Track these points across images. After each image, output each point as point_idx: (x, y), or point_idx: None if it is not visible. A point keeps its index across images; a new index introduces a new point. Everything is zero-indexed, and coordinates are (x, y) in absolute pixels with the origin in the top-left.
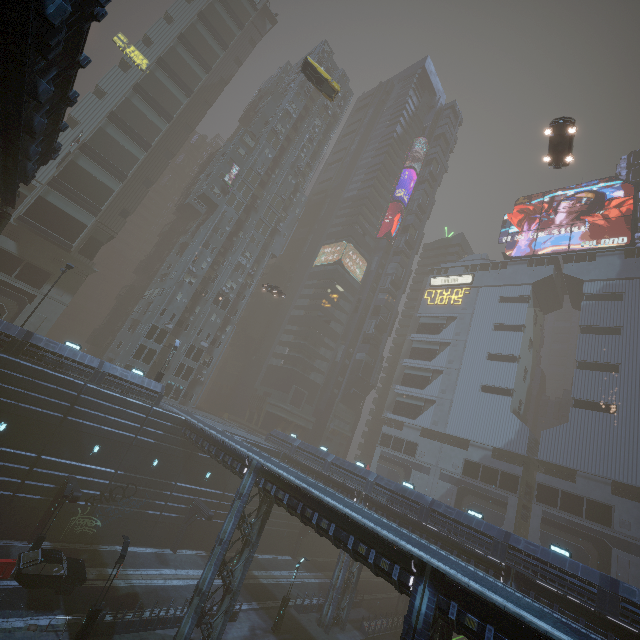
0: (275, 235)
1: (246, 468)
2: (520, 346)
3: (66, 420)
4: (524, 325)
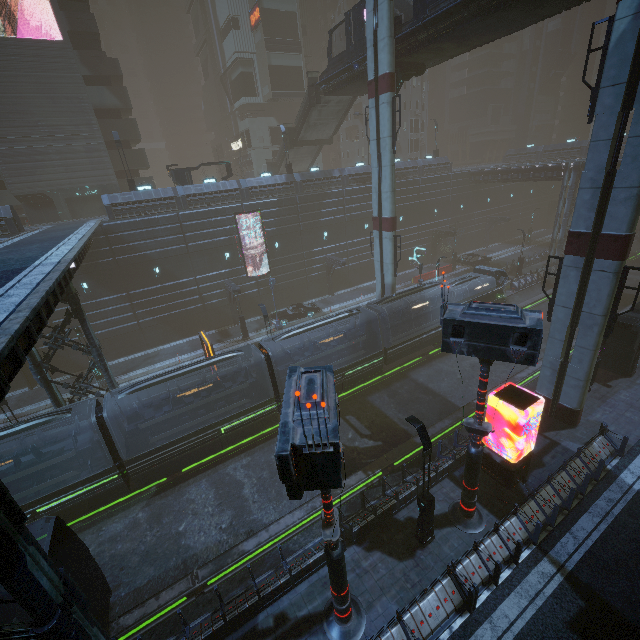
0: None
1: (562, 172)
2: None
3: (420, 203)
4: None
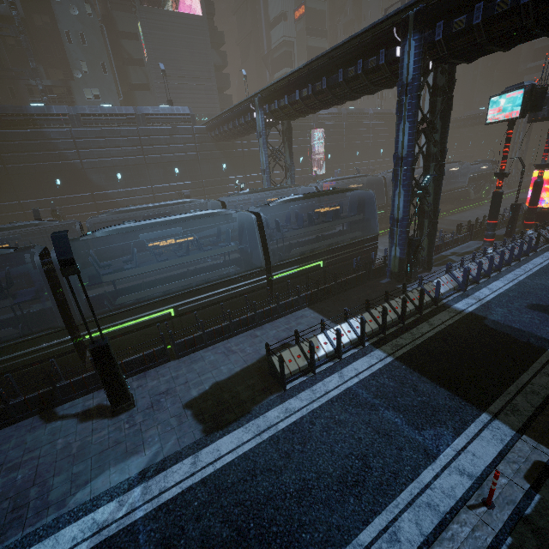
0: None
1: None
2: None
3: None
4: None
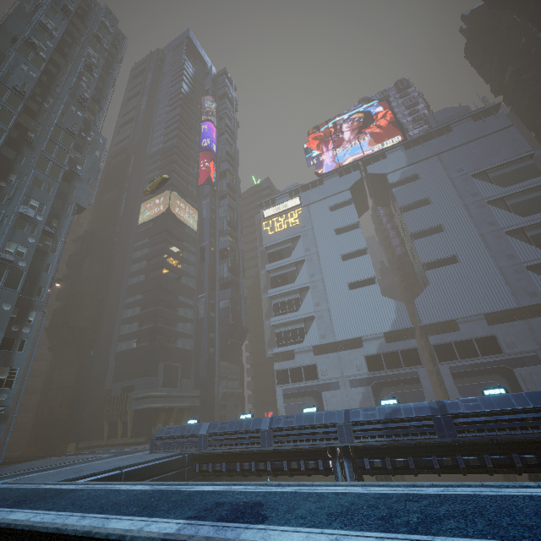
0: (74, 181)
1: None
2: (364, 239)
3: None
4: (358, 222)
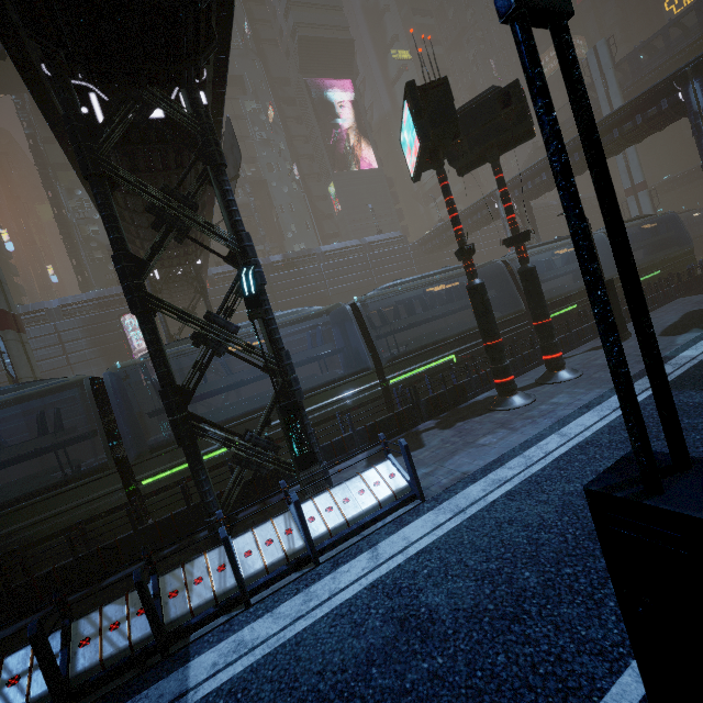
0: None
1: None
2: None
3: None
4: None
